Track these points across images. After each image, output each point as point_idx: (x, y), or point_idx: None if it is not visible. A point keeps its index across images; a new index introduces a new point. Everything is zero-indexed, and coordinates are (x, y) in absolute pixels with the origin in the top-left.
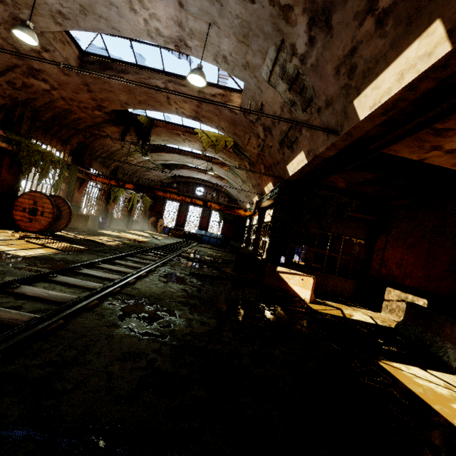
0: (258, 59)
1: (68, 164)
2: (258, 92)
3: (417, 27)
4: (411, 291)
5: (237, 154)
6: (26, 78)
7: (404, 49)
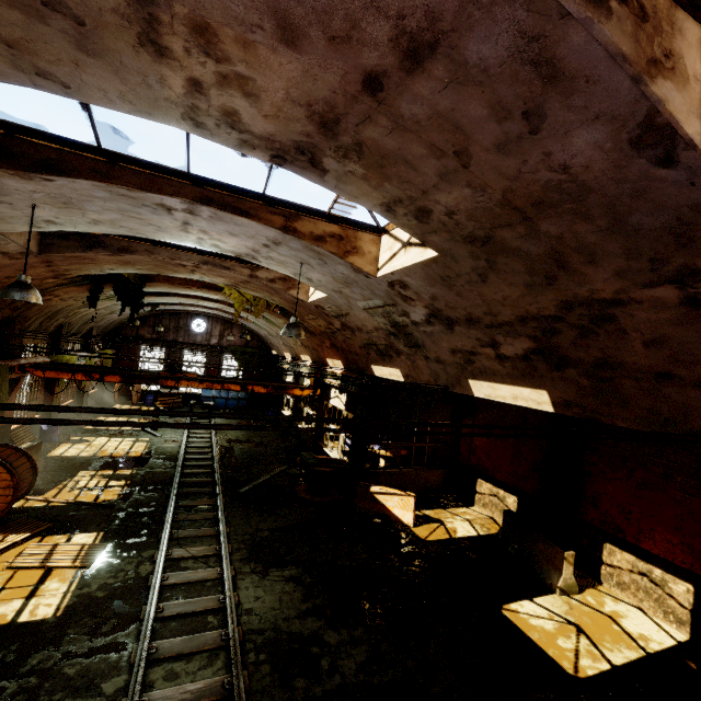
0: (358, 296)
1: None
2: (347, 307)
3: (530, 382)
4: (502, 487)
5: (286, 317)
6: None
7: (519, 385)
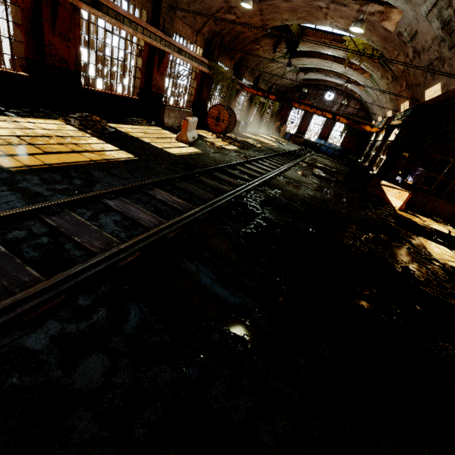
0: None
1: (233, 79)
2: (415, 22)
3: None
4: None
5: (382, 66)
6: (224, 14)
7: None
